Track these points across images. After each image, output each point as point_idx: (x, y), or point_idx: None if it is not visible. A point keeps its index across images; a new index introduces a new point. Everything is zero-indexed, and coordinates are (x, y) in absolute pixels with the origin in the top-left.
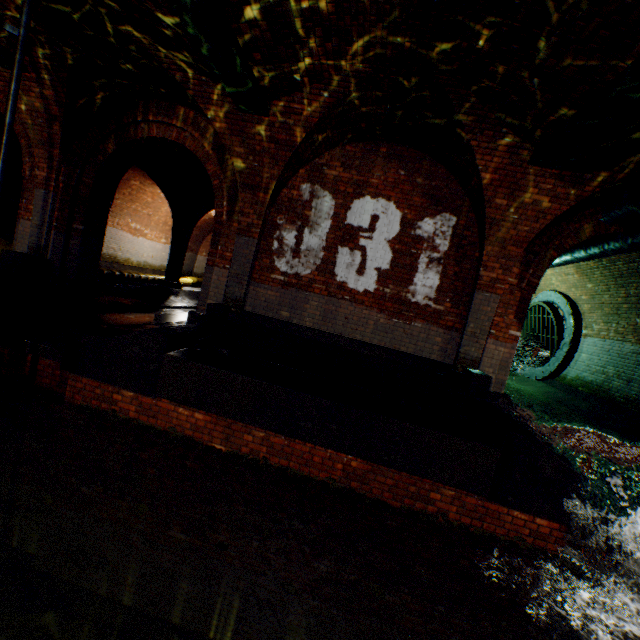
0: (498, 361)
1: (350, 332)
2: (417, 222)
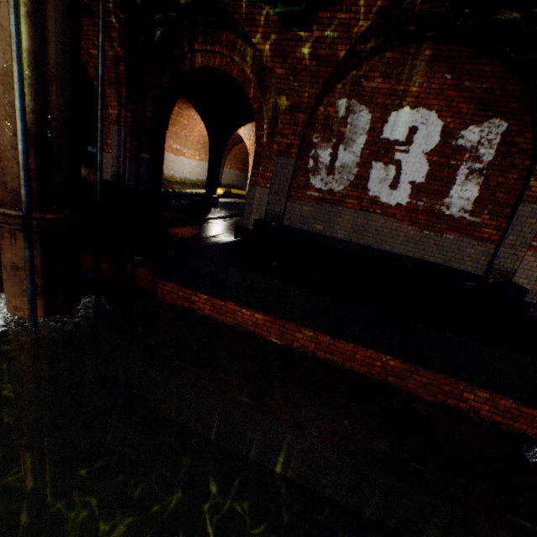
0: (535, 273)
1: (379, 243)
2: (460, 131)
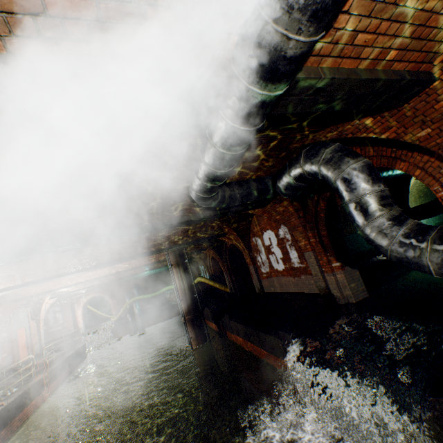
0: (335, 284)
1: (288, 289)
2: (278, 233)
